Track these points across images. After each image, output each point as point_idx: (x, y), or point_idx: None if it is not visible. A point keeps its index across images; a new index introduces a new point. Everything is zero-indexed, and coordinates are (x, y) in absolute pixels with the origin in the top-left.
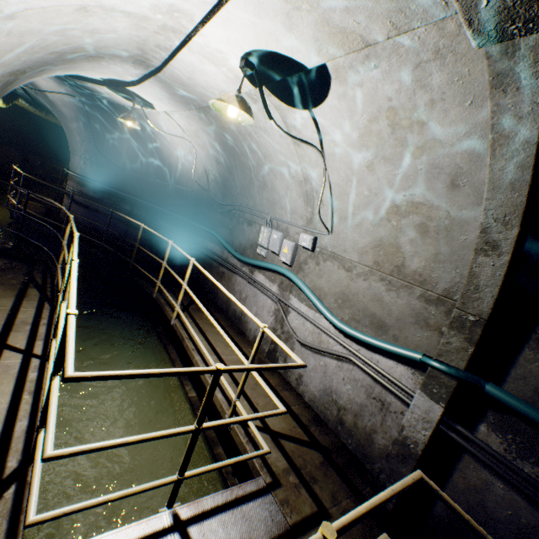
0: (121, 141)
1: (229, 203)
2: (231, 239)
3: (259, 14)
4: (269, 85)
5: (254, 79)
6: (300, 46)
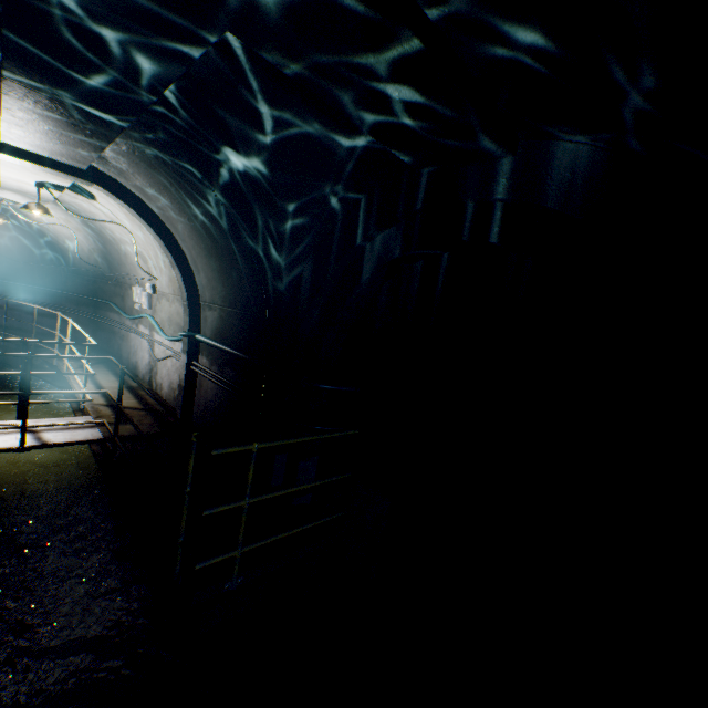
0: (8, 233)
1: (114, 274)
2: (125, 305)
3: (19, 171)
4: (70, 190)
5: (54, 190)
6: (51, 180)
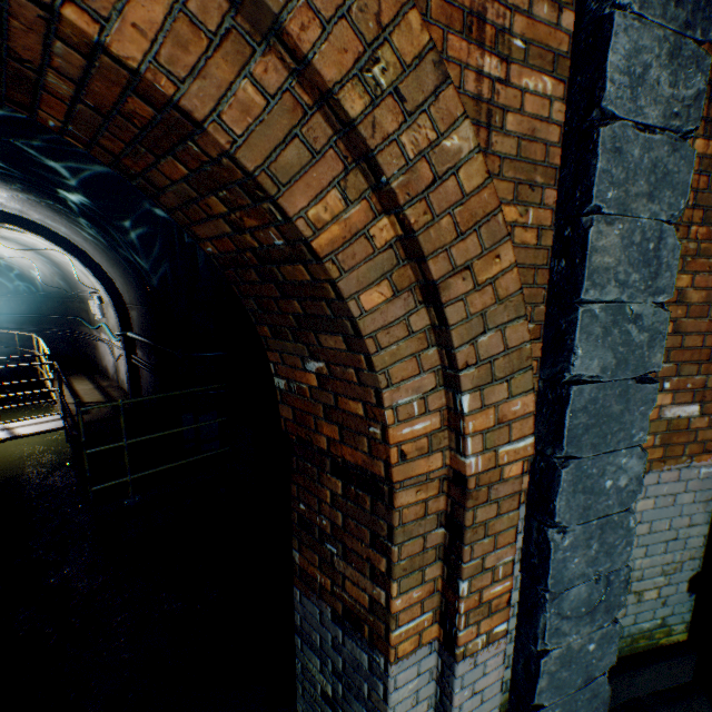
0: None
1: (75, 292)
2: (91, 318)
3: None
4: (5, 228)
5: None
6: None
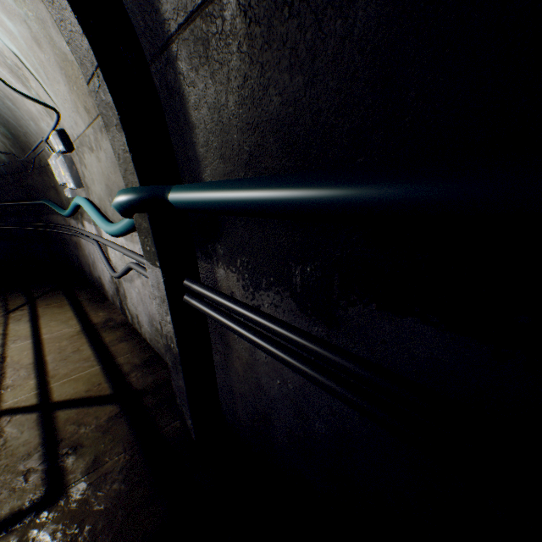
0: None
1: (26, 154)
2: (61, 200)
3: None
4: None
5: None
6: None
